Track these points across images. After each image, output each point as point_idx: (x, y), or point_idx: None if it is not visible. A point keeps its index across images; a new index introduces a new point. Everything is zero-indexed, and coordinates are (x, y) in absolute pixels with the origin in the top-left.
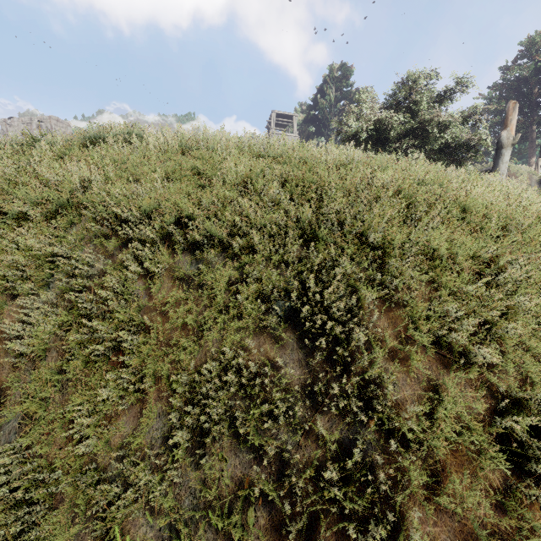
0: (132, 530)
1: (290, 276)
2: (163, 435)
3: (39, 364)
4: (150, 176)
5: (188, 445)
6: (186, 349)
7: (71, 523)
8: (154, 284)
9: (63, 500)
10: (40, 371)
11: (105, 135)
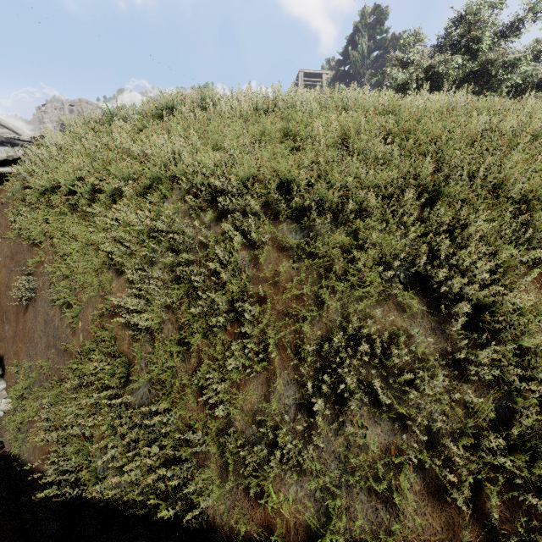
0: (282, 489)
1: (410, 240)
2: (296, 402)
3: (158, 336)
4: (236, 142)
5: (323, 413)
6: (304, 319)
7: (220, 480)
8: (258, 255)
9: (207, 458)
10: (159, 342)
11: (178, 103)
